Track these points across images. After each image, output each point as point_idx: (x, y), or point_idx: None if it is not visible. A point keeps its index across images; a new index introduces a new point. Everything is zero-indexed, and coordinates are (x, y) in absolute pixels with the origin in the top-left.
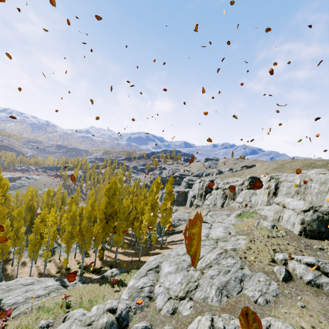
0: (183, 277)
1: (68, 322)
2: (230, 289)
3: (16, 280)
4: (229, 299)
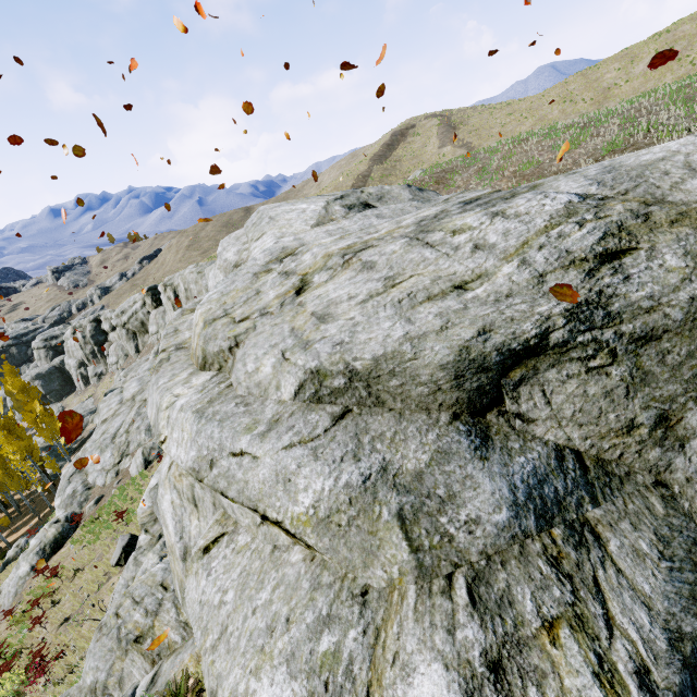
0: (112, 450)
1: (11, 573)
2: None
3: None
4: None
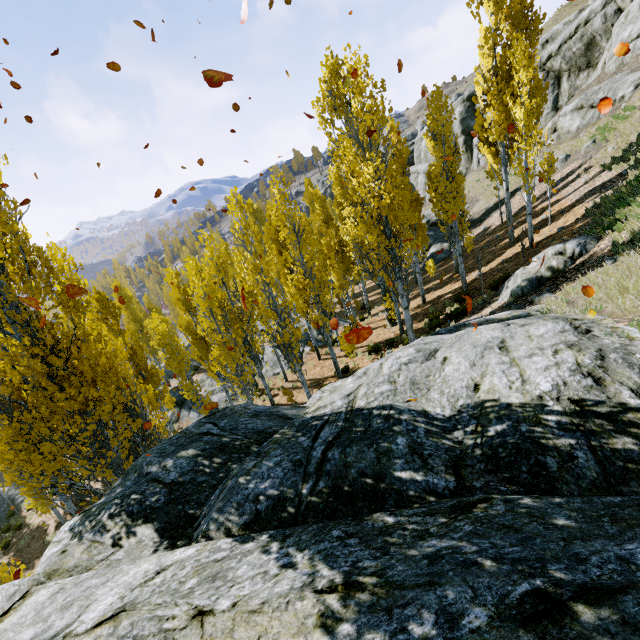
0: None
1: None
2: None
3: (357, 376)
4: None
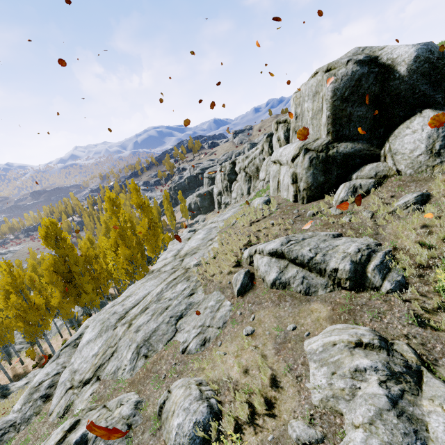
0: (103, 343)
1: None
2: (154, 342)
3: None
4: (148, 360)
